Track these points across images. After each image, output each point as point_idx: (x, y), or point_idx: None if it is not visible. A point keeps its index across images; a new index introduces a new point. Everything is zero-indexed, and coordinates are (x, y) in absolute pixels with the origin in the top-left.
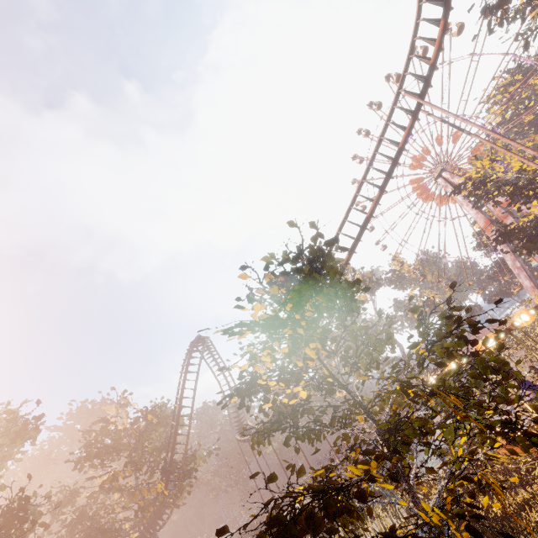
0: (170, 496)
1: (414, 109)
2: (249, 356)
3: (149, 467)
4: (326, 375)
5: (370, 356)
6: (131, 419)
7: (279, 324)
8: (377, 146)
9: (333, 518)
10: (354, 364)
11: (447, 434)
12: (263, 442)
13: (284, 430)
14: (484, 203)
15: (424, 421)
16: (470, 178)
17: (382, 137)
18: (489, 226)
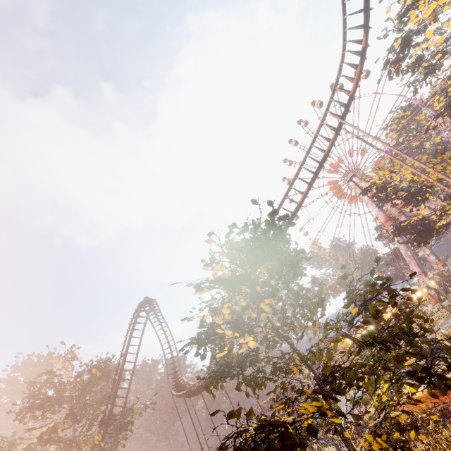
0: (105, 448)
1: (337, 127)
2: (209, 309)
3: (88, 420)
4: (277, 327)
5: (304, 317)
6: (76, 372)
7: (238, 282)
8: (308, 151)
9: (289, 449)
10: (291, 323)
11: (368, 385)
12: (217, 387)
13: (233, 378)
14: (385, 203)
15: (364, 365)
16: (374, 183)
17: (312, 145)
18: (388, 222)
